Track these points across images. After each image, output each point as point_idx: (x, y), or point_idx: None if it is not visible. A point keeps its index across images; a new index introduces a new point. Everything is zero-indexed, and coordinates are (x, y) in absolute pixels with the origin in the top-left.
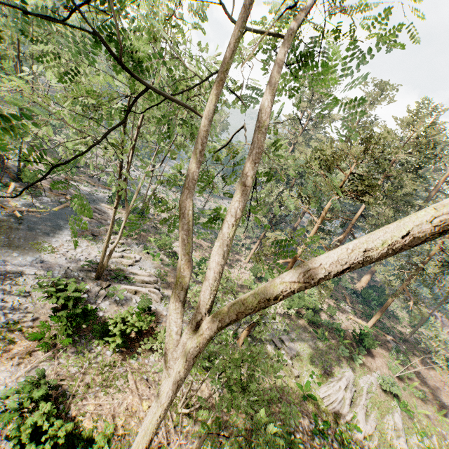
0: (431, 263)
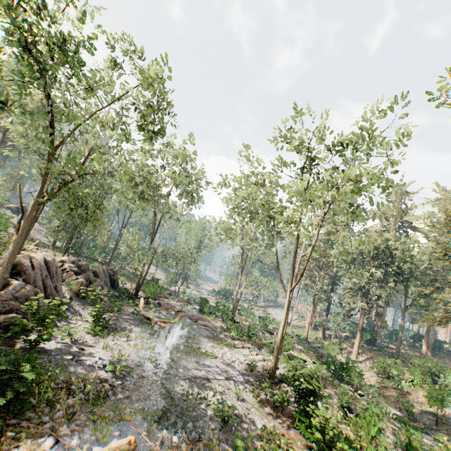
0: None
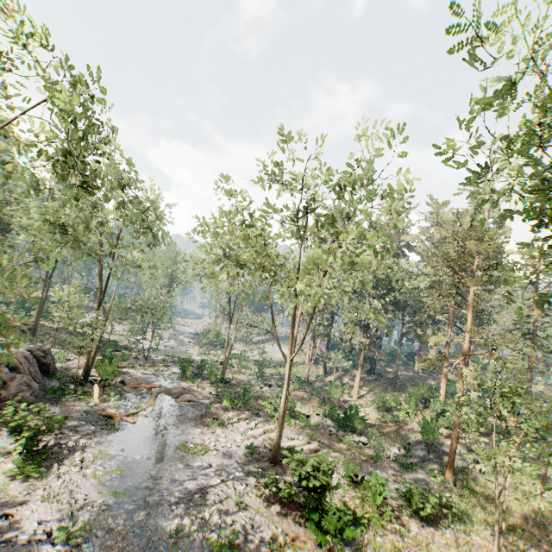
0: (545, 325)
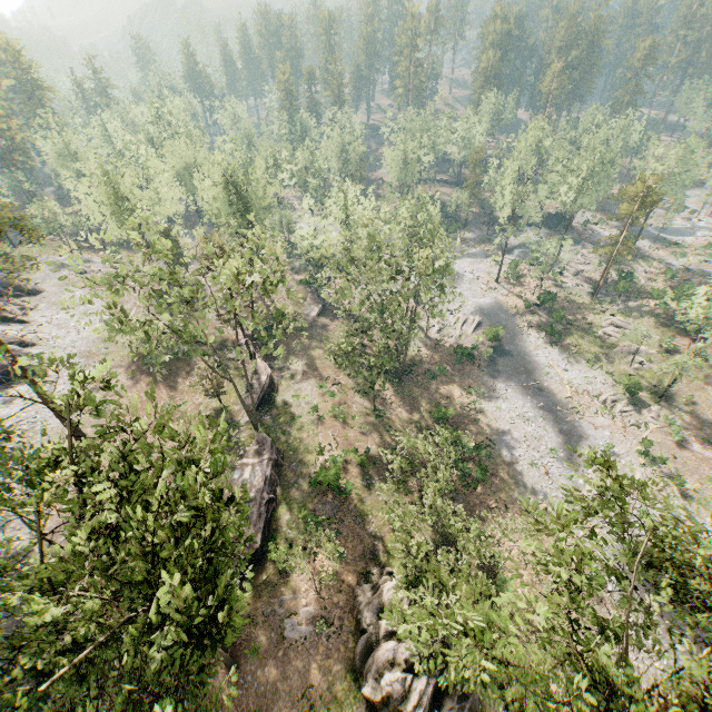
0: None
